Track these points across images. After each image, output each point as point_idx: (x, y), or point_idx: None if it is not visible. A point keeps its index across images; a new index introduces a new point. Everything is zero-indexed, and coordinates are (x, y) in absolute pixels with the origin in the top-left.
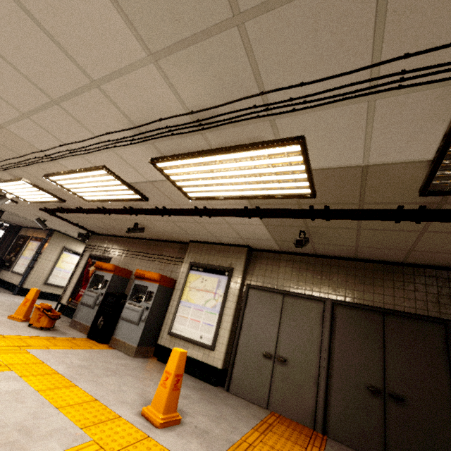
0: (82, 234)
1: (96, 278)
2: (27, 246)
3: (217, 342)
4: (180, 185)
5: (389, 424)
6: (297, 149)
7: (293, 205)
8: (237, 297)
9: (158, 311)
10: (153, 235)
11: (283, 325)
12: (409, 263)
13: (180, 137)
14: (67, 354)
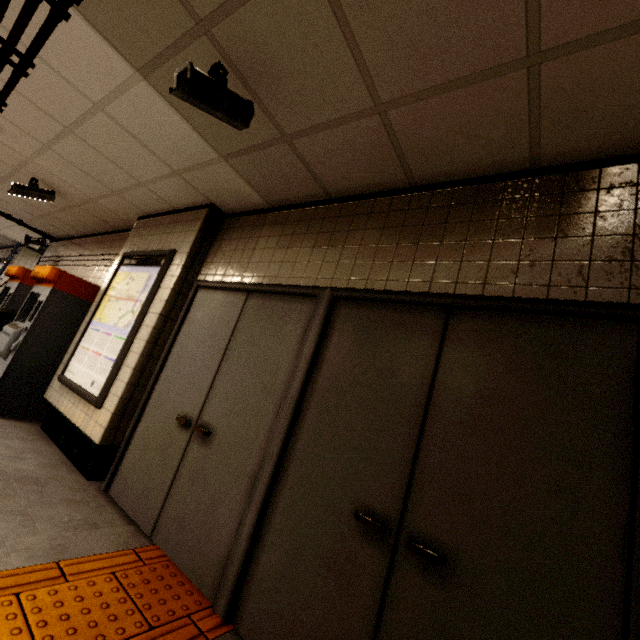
0: (31, 238)
1: None
2: None
3: (110, 391)
4: None
5: (388, 631)
6: None
7: None
8: (166, 304)
9: (57, 339)
10: (92, 216)
11: (229, 356)
12: (553, 162)
13: None
14: None
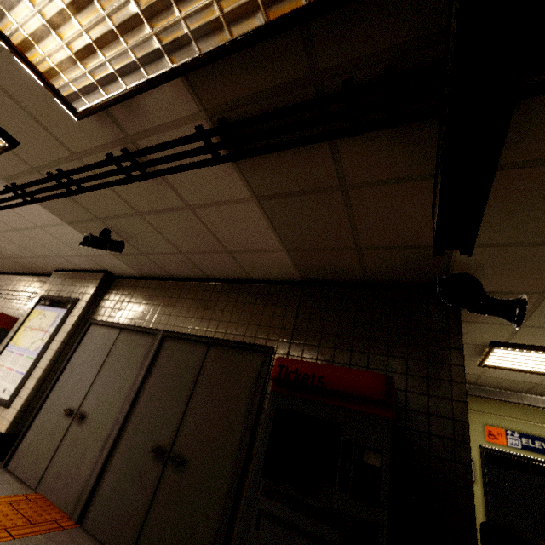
0: None
1: None
2: None
3: (18, 396)
4: None
5: (156, 501)
6: None
7: (35, 173)
8: (67, 335)
9: None
10: (18, 264)
11: (104, 369)
12: (257, 279)
13: None
14: None
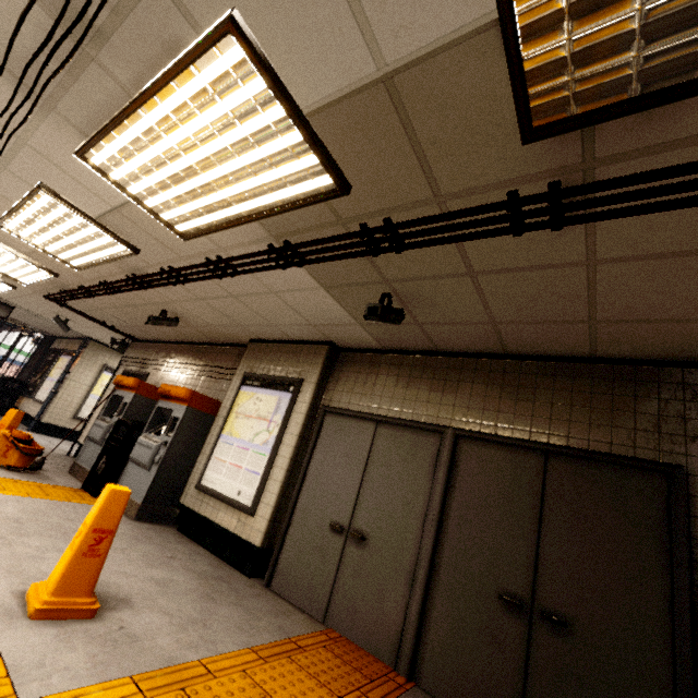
0: (116, 340)
1: (117, 402)
2: (56, 363)
3: (261, 501)
4: (151, 207)
5: (534, 672)
6: (240, 51)
7: (335, 227)
8: (302, 427)
9: (187, 450)
10: (199, 333)
11: (370, 475)
12: (605, 356)
13: (75, 79)
14: (7, 502)
